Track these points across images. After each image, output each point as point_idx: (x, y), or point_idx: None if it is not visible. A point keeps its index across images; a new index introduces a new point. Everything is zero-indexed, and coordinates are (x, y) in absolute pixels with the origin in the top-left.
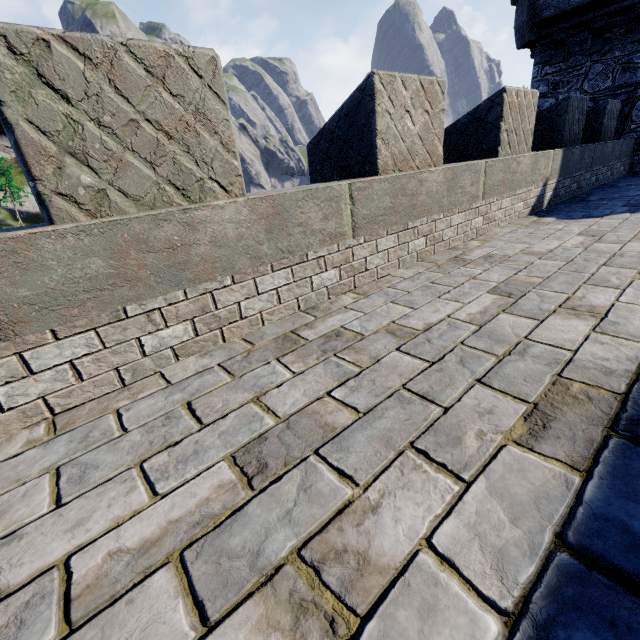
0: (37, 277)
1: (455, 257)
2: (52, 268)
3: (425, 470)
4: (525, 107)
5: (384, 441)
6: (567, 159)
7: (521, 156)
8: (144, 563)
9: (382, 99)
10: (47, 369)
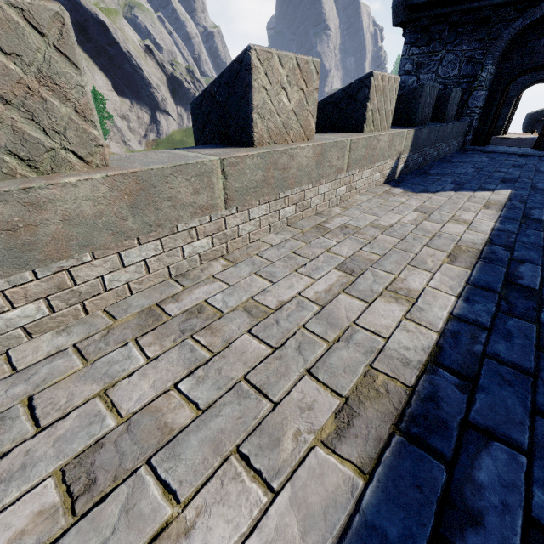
0: None
1: (319, 223)
2: None
3: (244, 477)
4: (388, 90)
5: (215, 444)
6: (417, 137)
7: (381, 135)
8: None
9: (259, 75)
10: None
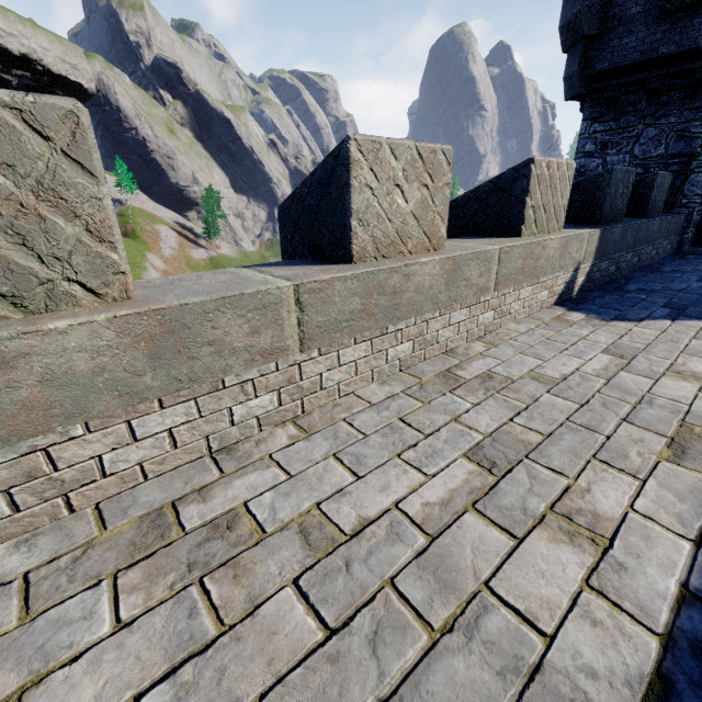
0: None
1: (449, 368)
2: None
3: None
4: (558, 180)
5: None
6: (605, 240)
7: (547, 239)
8: None
9: (360, 170)
10: None
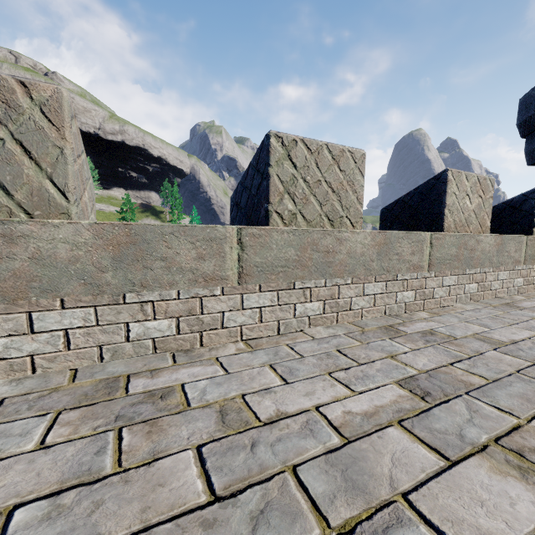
0: (265, 252)
1: (504, 304)
2: (272, 249)
3: None
4: None
5: (523, 399)
6: None
7: None
8: (369, 424)
9: (451, 185)
10: (249, 308)
